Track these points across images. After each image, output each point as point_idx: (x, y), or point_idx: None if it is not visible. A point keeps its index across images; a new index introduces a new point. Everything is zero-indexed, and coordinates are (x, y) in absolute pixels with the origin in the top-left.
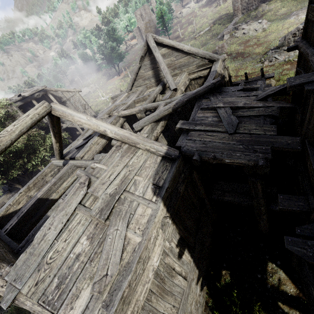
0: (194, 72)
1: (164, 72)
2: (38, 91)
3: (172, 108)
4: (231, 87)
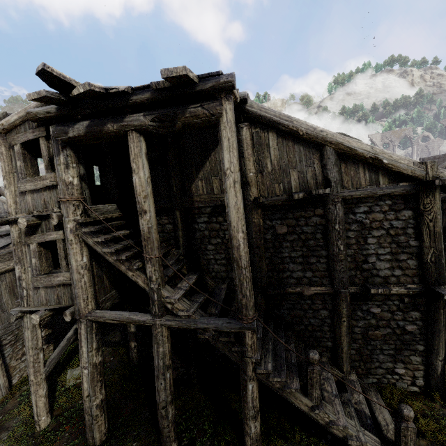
0: None
1: None
2: None
3: None
4: None
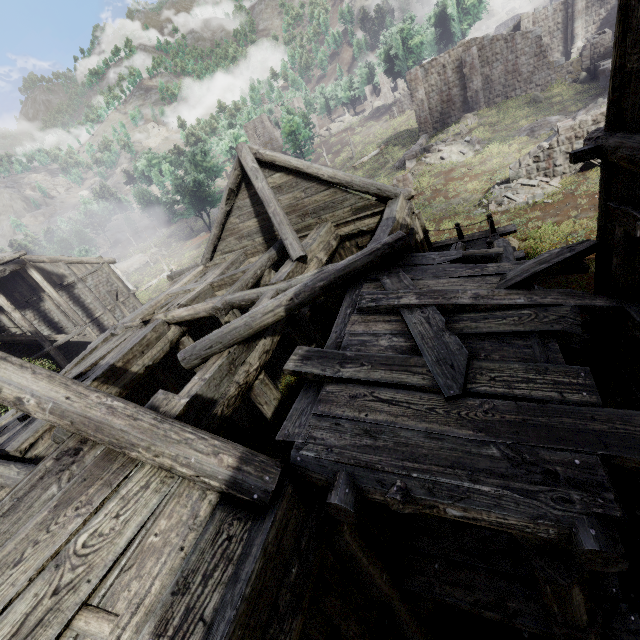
0: (348, 223)
1: (275, 221)
2: (2, 263)
3: (285, 307)
4: (432, 253)
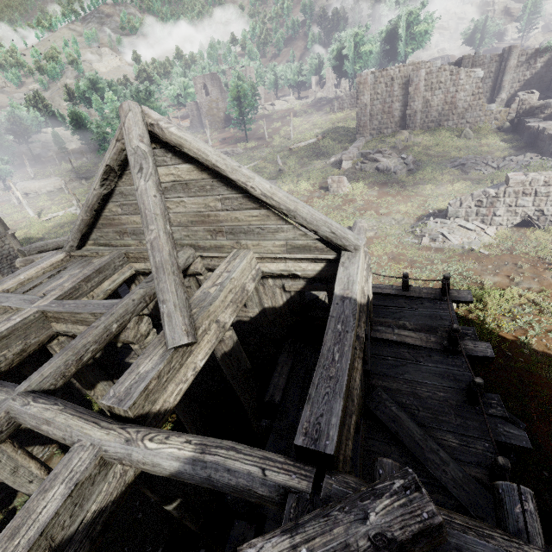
0: (277, 258)
1: (152, 260)
2: None
3: None
4: None
